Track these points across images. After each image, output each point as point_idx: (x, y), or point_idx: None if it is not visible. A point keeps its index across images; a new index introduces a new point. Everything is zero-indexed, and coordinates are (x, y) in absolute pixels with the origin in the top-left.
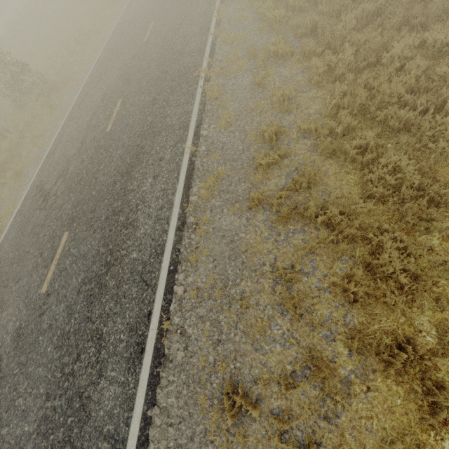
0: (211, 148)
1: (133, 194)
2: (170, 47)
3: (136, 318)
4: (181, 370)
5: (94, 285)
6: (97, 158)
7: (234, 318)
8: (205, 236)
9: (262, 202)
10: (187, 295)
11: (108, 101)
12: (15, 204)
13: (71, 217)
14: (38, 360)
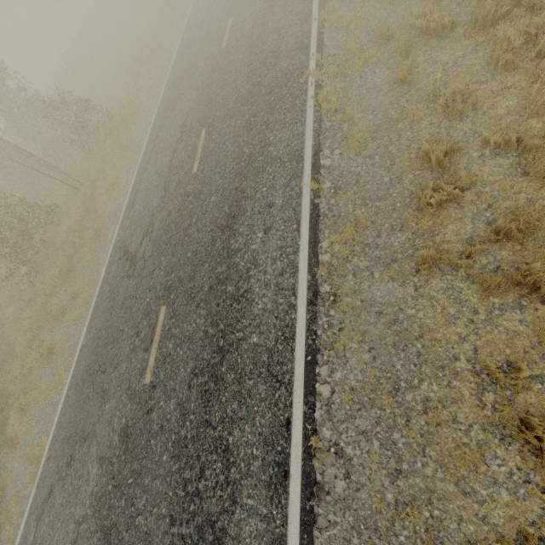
0: (340, 183)
1: (240, 255)
2: (260, 48)
3: (270, 427)
4: (345, 508)
5: (207, 377)
6: (187, 208)
7: (418, 440)
8: (350, 312)
9: (437, 261)
10: (337, 398)
11: (189, 133)
12: (99, 269)
13: (166, 287)
14: (153, 470)
